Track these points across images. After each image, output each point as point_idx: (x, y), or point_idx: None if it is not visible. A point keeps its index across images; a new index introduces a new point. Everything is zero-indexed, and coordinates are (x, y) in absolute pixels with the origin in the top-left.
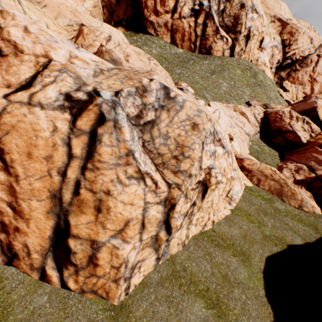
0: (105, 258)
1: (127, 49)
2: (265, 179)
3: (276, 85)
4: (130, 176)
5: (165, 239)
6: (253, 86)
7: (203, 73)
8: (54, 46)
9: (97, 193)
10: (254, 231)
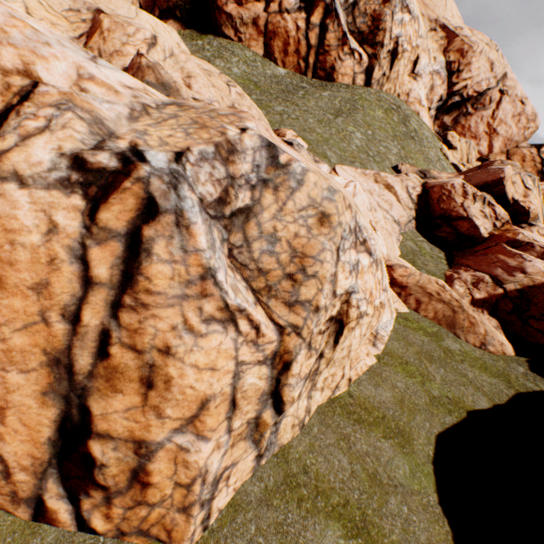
0: (164, 470)
1: (188, 63)
2: (428, 301)
3: (438, 138)
4: (208, 317)
5: (273, 422)
6: (403, 139)
7: (322, 114)
8: (42, 53)
9: (145, 354)
10: (416, 391)
